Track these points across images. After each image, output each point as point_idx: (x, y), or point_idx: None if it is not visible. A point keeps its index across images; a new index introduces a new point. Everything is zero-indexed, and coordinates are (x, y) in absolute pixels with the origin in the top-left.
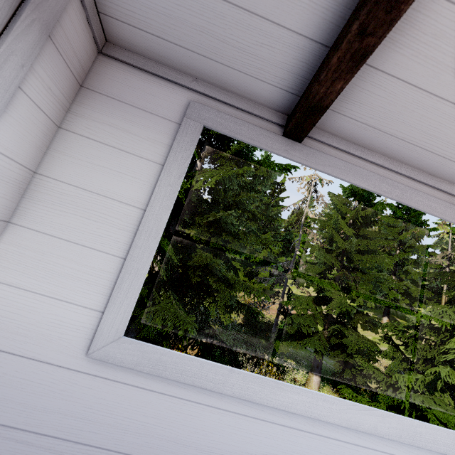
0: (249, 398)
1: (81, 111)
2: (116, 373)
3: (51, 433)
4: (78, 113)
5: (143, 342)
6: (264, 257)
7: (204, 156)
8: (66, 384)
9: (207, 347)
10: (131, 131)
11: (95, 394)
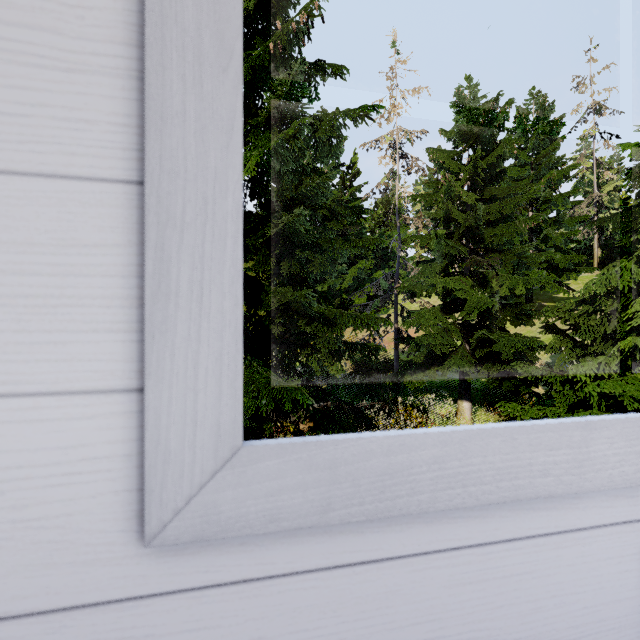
0: None
1: None
2: (265, 556)
3: None
4: None
5: (314, 437)
6: (354, 278)
7: None
8: None
9: (324, 413)
10: None
11: (225, 637)
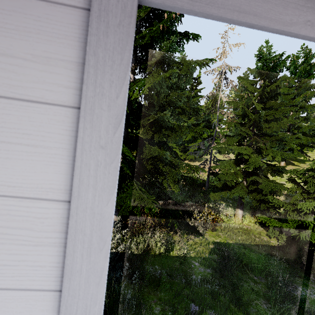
0: None
1: None
2: None
3: None
4: None
5: None
6: (192, 136)
7: (134, 68)
8: None
9: (167, 210)
10: None
11: None
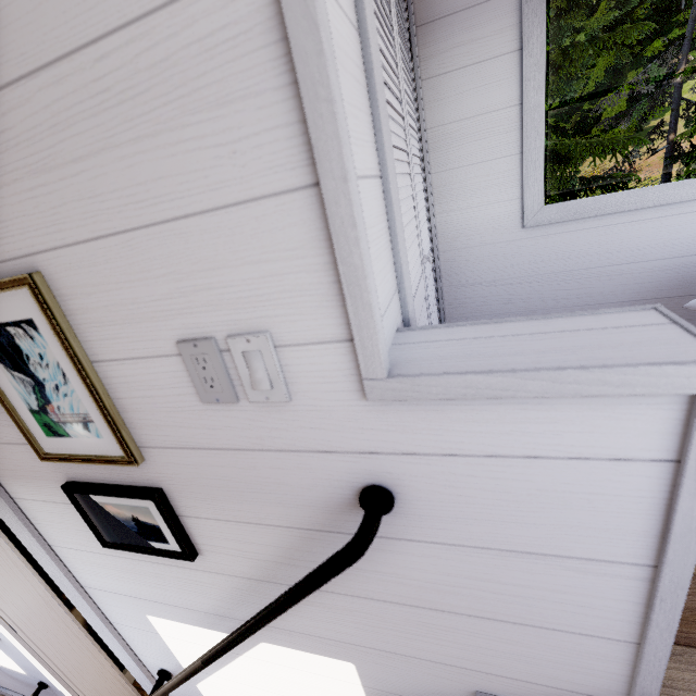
0: (668, 202)
1: (428, 53)
2: (547, 231)
3: (520, 276)
4: (427, 57)
5: (560, 203)
6: (606, 70)
7: None
8: (517, 249)
9: None
10: (476, 38)
11: (538, 247)
